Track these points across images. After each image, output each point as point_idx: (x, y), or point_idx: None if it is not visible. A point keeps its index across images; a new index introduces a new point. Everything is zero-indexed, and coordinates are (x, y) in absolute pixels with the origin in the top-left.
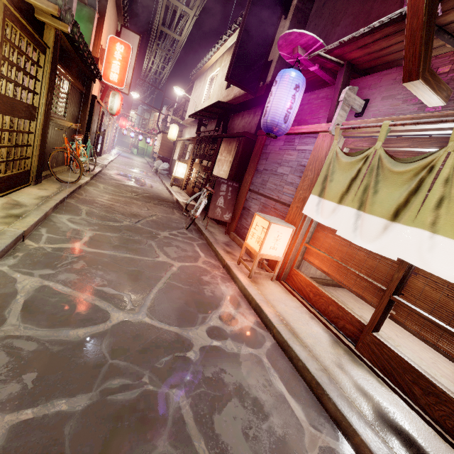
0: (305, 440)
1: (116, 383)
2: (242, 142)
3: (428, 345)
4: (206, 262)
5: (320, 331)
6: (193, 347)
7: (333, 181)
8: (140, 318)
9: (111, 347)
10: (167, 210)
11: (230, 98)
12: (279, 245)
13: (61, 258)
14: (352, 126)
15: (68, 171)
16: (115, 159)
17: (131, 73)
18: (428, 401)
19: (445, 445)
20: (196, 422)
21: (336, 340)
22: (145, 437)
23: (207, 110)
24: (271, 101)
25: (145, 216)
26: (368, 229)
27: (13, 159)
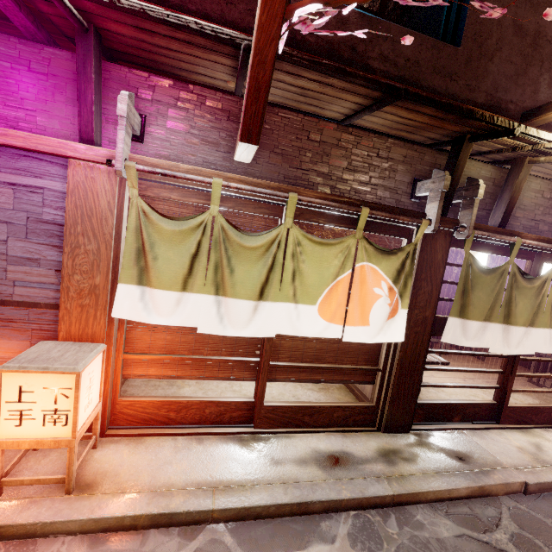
0: None
1: None
2: None
3: (296, 381)
4: None
5: (225, 448)
6: None
7: (159, 260)
8: None
9: None
10: None
11: None
12: (93, 390)
13: None
14: (162, 172)
15: None
16: None
17: None
18: (314, 419)
19: (332, 436)
20: None
21: (239, 439)
22: None
23: None
24: None
25: None
26: (238, 315)
27: None
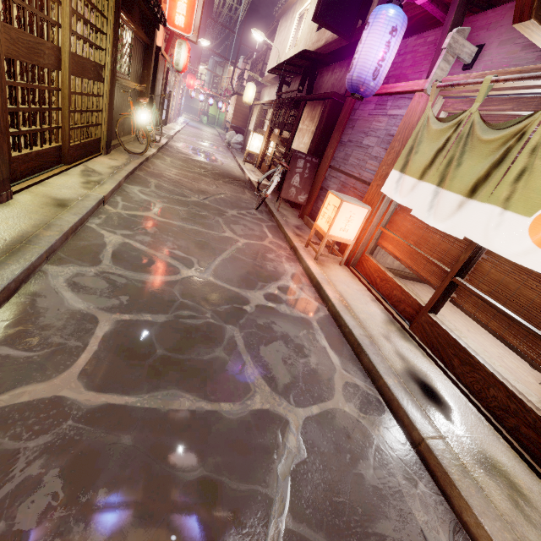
0: (335, 376)
1: (186, 313)
2: (328, 106)
3: (479, 325)
4: (272, 243)
5: (377, 311)
6: (250, 303)
7: (418, 154)
8: (205, 277)
9: (182, 292)
10: (238, 189)
11: (321, 45)
12: (350, 226)
13: (136, 223)
14: (451, 83)
15: (134, 141)
16: (182, 130)
17: (200, 12)
18: (463, 370)
19: (466, 402)
20: (245, 346)
21: (392, 321)
22: (207, 345)
23: (290, 62)
24: (359, 51)
25: (214, 194)
26: (443, 207)
27: (86, 125)
